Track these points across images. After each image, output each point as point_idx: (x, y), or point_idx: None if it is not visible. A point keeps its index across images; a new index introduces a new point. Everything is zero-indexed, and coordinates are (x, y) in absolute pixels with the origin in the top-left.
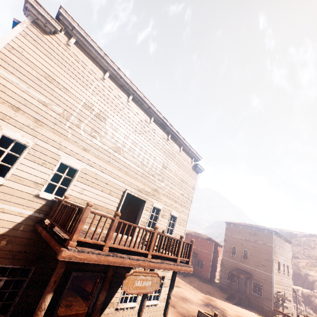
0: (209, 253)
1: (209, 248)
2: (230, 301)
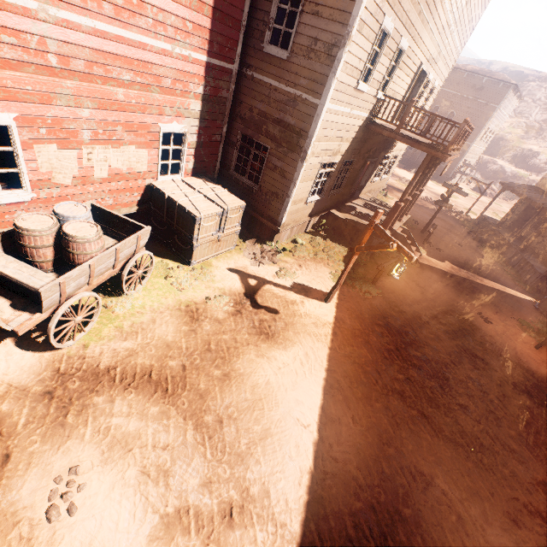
0: None
1: None
2: (408, 171)
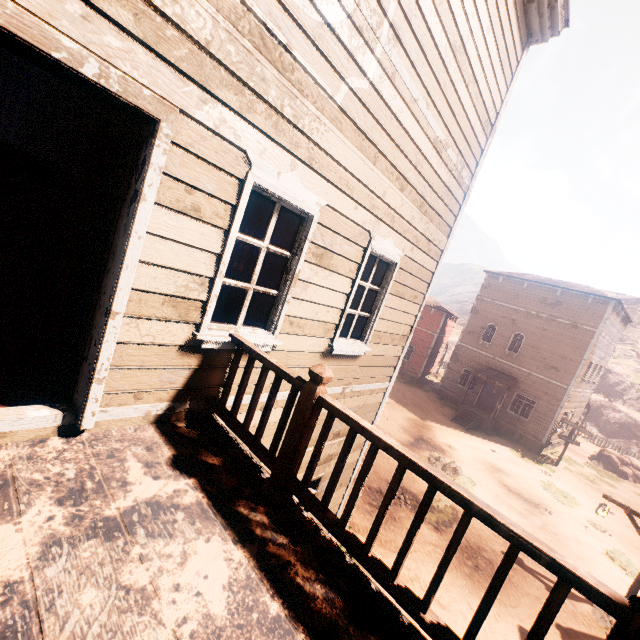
0: (429, 334)
1: (431, 325)
2: (460, 425)
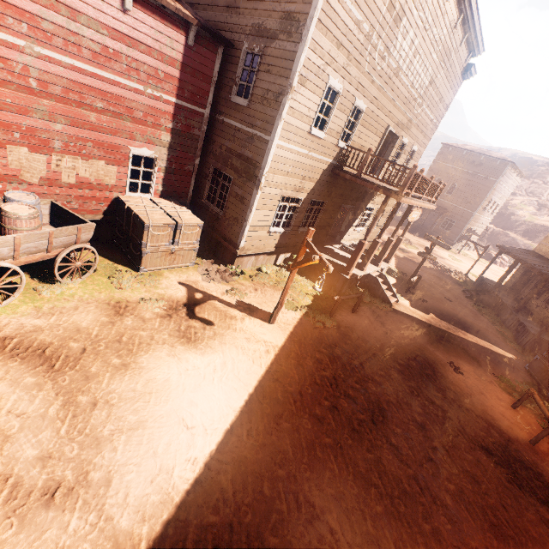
0: None
1: None
2: (412, 234)
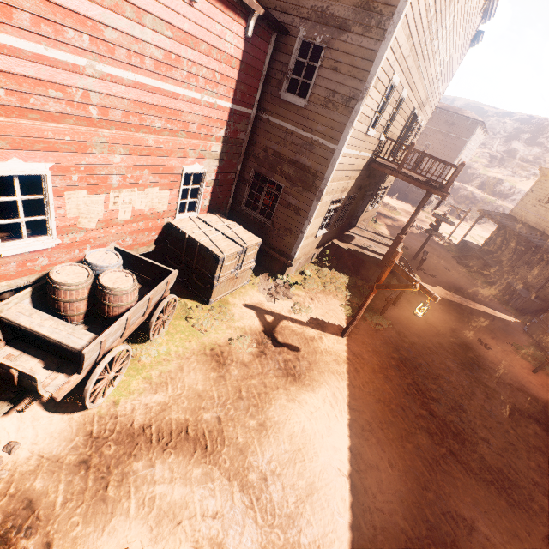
0: None
1: None
2: (390, 197)
